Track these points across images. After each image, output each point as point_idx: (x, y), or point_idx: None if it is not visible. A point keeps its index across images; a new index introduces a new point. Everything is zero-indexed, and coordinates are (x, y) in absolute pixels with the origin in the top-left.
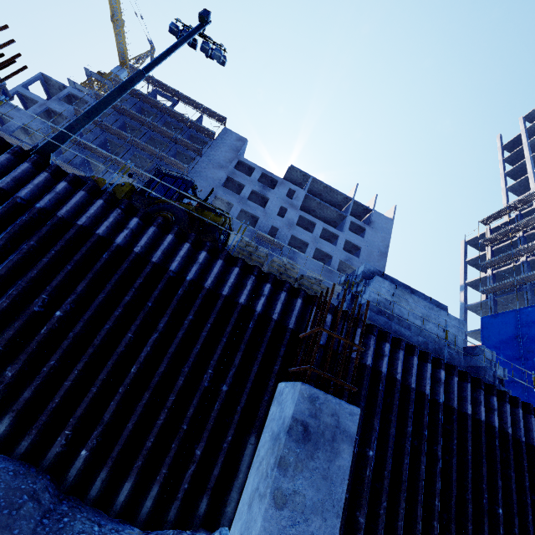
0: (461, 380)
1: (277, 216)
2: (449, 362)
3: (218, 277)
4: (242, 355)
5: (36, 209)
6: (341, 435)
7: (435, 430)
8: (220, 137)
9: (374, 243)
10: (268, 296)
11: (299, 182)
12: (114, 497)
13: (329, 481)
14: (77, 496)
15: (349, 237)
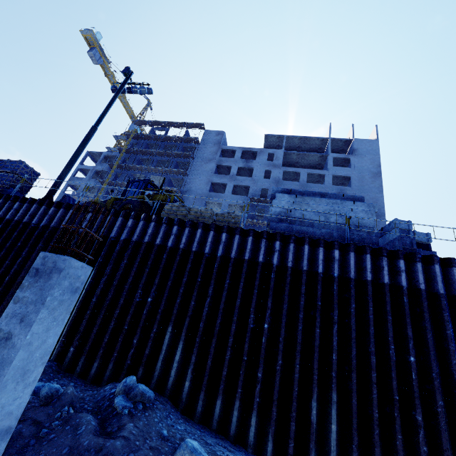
0: (361, 254)
1: (264, 180)
2: (358, 243)
3: (142, 232)
4: (160, 277)
5: (41, 227)
6: (55, 270)
7: (331, 300)
8: (203, 139)
9: (363, 168)
10: (177, 234)
11: (277, 145)
12: (90, 372)
13: (43, 291)
14: (72, 374)
15: (335, 172)
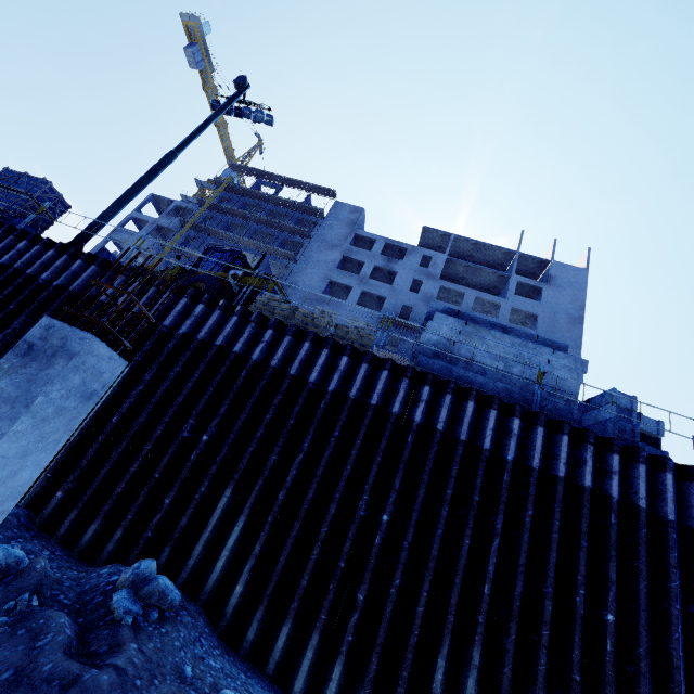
0: (554, 433)
1: (409, 293)
2: (550, 414)
3: (215, 329)
4: (229, 405)
5: (53, 287)
6: (63, 353)
7: (497, 497)
8: (331, 213)
9: (559, 306)
10: (270, 343)
11: (439, 246)
12: (81, 538)
13: (33, 383)
14: (51, 535)
15: (516, 304)
